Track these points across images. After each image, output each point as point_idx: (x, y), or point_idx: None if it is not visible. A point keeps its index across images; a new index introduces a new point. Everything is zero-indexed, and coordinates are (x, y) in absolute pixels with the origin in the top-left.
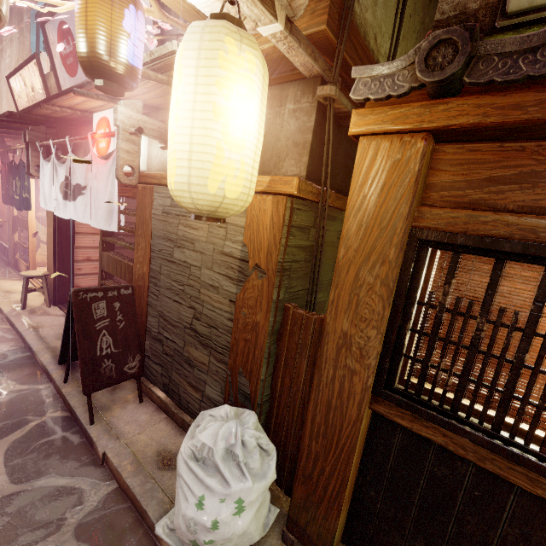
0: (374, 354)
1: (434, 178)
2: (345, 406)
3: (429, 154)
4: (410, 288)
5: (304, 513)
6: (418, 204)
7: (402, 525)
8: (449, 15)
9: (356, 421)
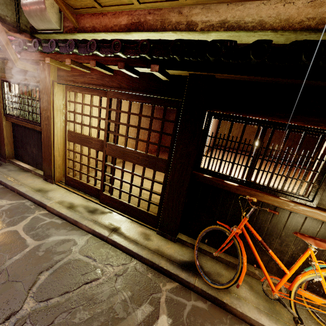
0: (0, 106)
1: (6, 68)
2: (0, 120)
3: (1, 62)
4: (4, 91)
5: (1, 150)
6: (3, 73)
7: (20, 147)
8: (31, 26)
9: (2, 122)
